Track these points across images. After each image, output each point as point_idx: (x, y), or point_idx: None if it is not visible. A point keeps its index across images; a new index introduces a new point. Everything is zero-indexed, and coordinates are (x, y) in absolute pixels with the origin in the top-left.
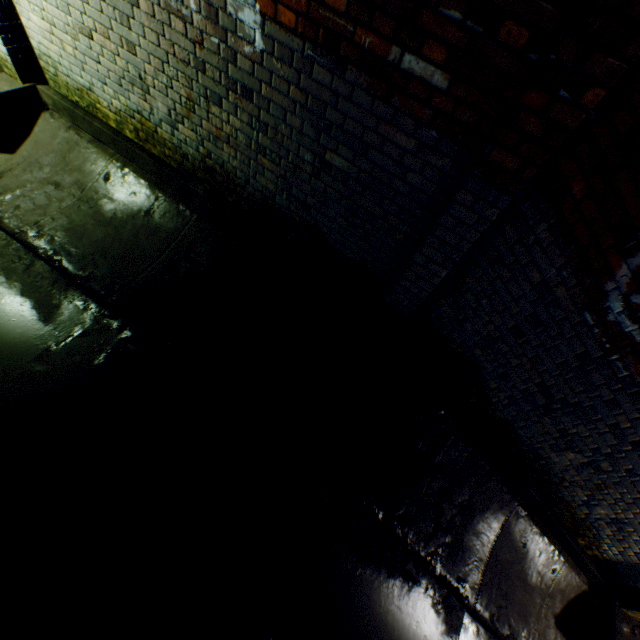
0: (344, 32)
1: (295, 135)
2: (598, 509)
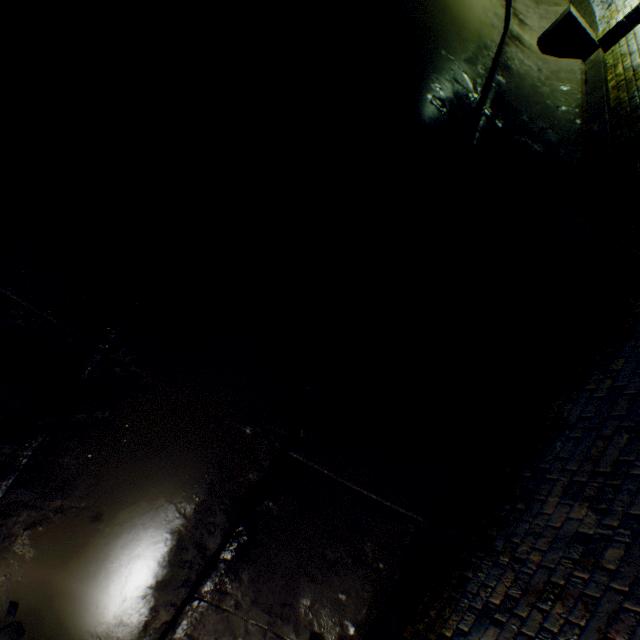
0: None
1: None
2: (489, 634)
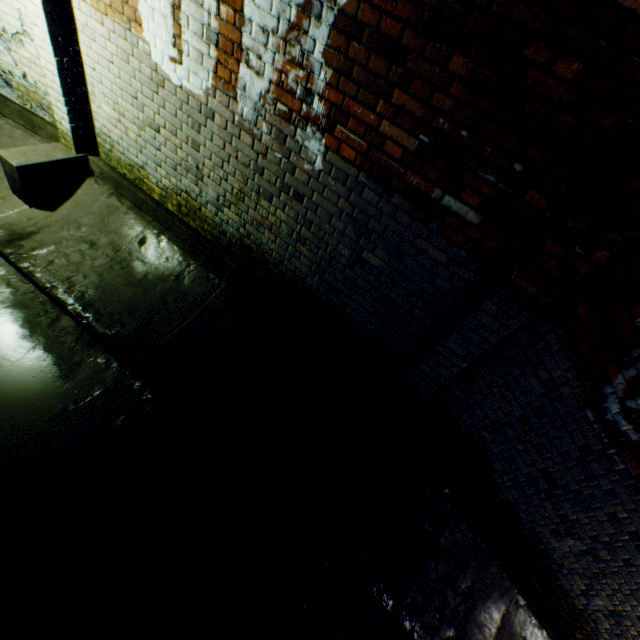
0: (396, 171)
1: (337, 234)
2: (596, 599)
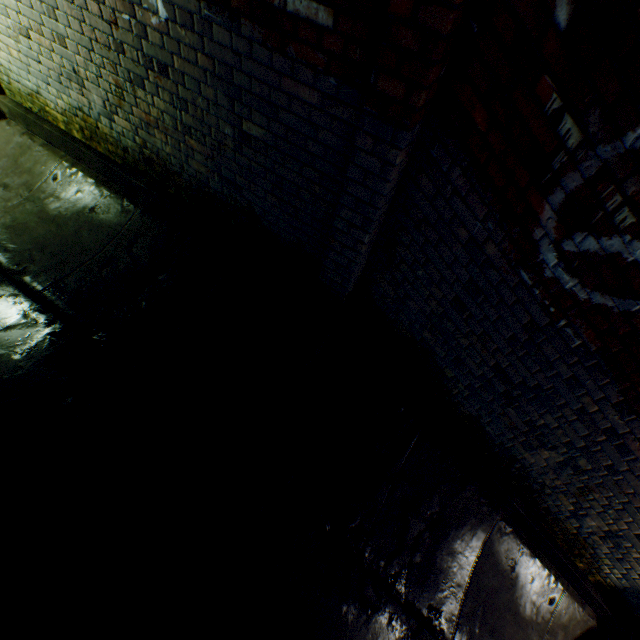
0: None
1: (212, 108)
2: (588, 521)
